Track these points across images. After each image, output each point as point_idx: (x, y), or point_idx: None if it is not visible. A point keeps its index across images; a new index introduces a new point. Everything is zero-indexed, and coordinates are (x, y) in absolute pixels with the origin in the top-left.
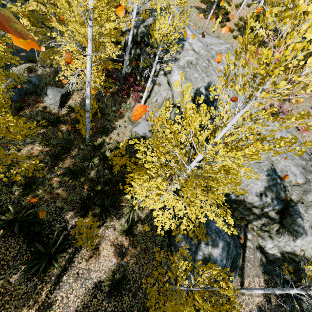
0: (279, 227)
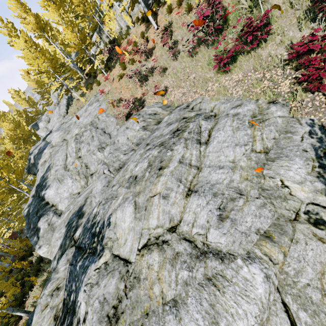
0: None
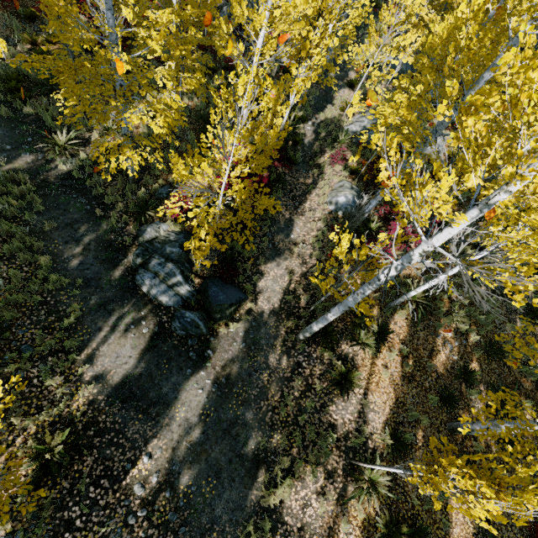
0: None
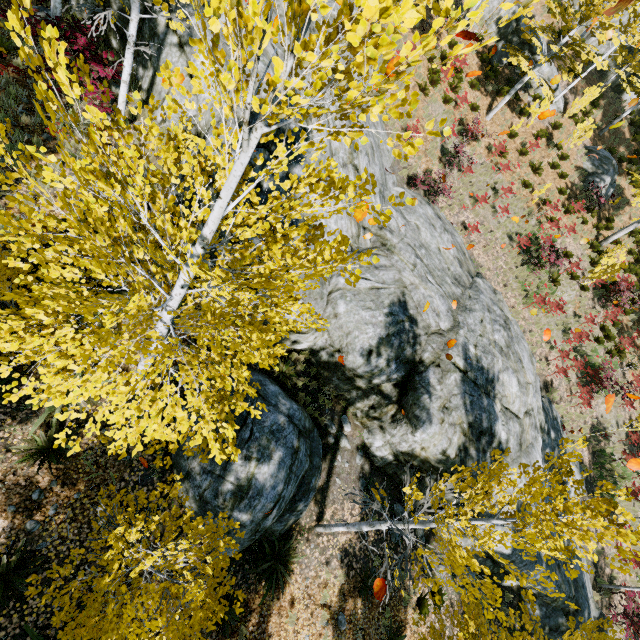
0: (397, 411)
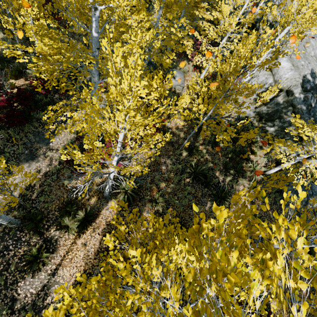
0: None
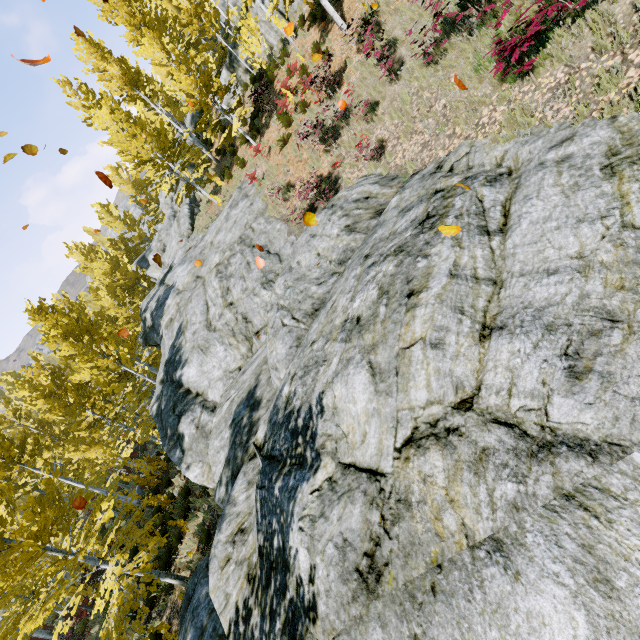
0: None
